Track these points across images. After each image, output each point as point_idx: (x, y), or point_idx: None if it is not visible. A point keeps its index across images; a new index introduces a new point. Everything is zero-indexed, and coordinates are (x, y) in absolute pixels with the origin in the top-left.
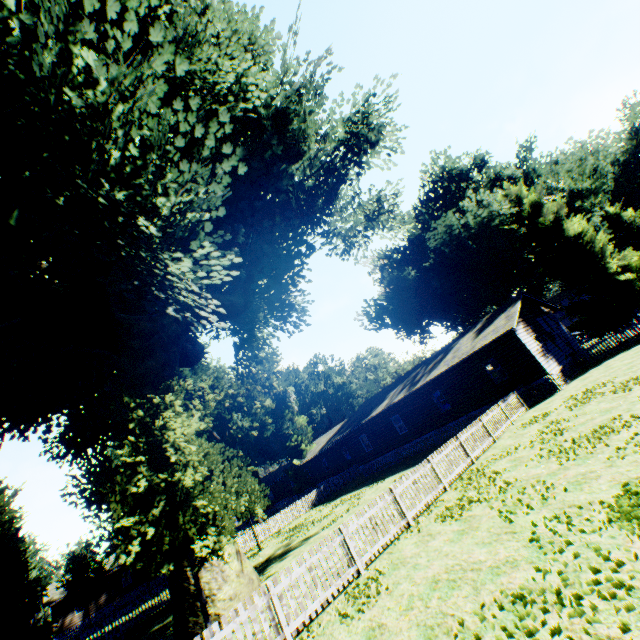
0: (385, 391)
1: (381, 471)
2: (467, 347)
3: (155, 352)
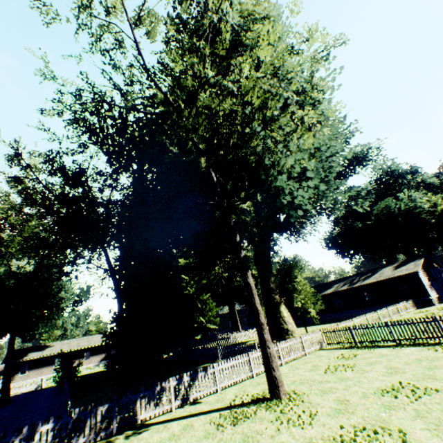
0: (329, 283)
1: (321, 322)
2: (389, 273)
3: (265, 242)
